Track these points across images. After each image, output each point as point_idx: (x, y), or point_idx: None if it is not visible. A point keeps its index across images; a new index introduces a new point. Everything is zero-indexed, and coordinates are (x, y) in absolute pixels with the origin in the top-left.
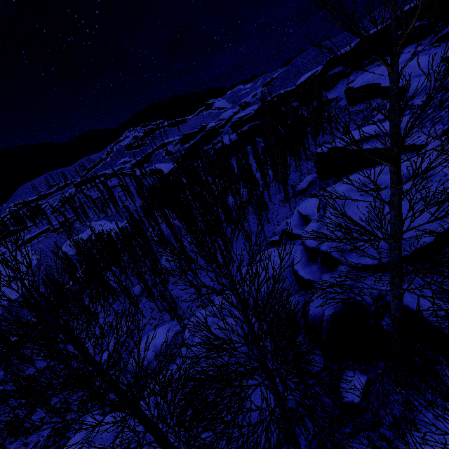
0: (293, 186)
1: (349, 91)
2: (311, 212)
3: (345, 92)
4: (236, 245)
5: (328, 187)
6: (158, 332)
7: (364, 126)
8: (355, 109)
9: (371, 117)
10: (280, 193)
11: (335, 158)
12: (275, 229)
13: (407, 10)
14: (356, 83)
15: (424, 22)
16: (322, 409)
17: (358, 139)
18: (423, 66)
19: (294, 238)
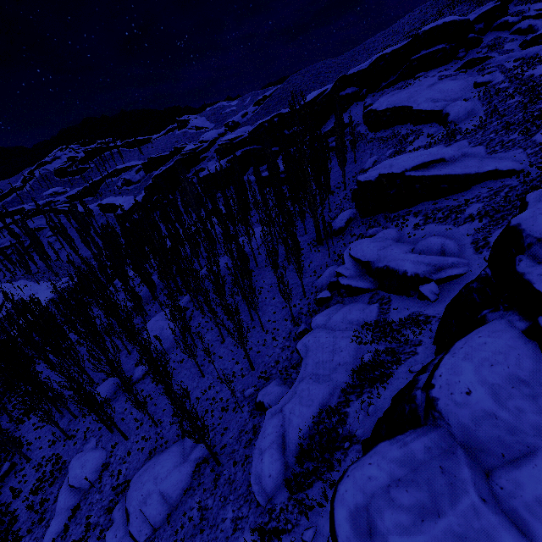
0: (331, 225)
1: (370, 114)
2: (376, 257)
3: (366, 116)
4: (261, 307)
5: (527, 211)
6: (164, 466)
7: (402, 153)
8: (379, 136)
9: (406, 144)
10: (306, 235)
11: (388, 188)
12: (314, 282)
13: (429, 30)
14: (379, 106)
15: (446, 45)
16: None
17: (419, 164)
18: (456, 91)
19: (354, 293)
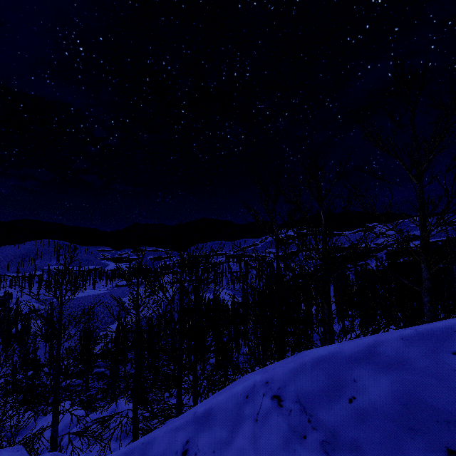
0: None
1: None
2: None
3: None
4: None
5: None
6: None
7: None
8: None
9: None
10: None
11: None
12: None
13: None
14: None
15: None
16: (194, 399)
17: None
18: None
19: None
